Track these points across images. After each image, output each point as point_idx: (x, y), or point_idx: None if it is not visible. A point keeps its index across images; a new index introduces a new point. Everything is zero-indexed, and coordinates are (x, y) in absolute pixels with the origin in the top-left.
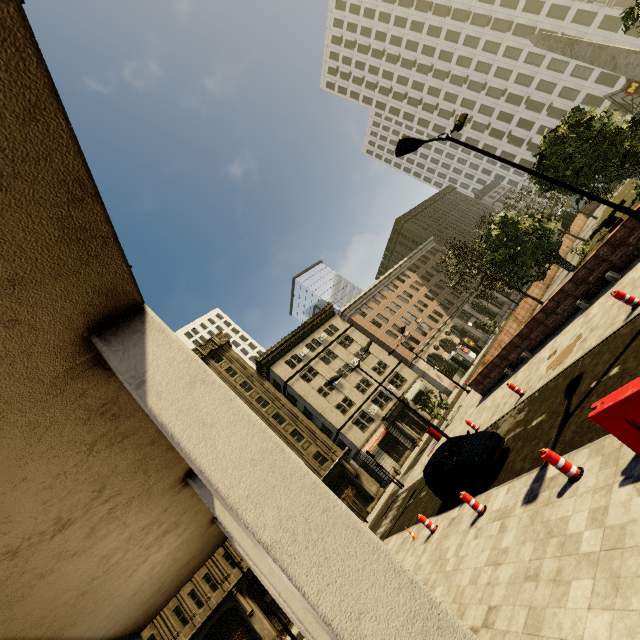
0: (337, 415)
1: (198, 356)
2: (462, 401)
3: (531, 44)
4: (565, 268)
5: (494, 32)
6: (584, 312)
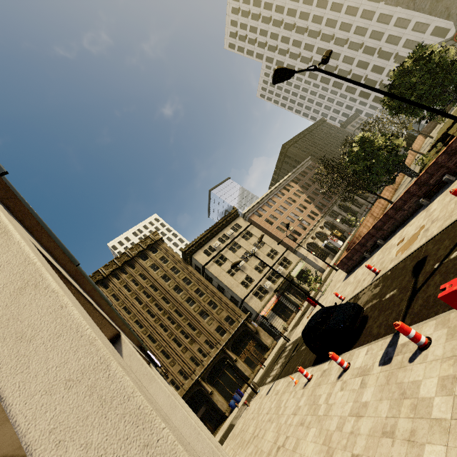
0: (241, 289)
1: (139, 249)
2: (332, 277)
3: (382, 7)
4: (409, 176)
5: None
6: (426, 208)
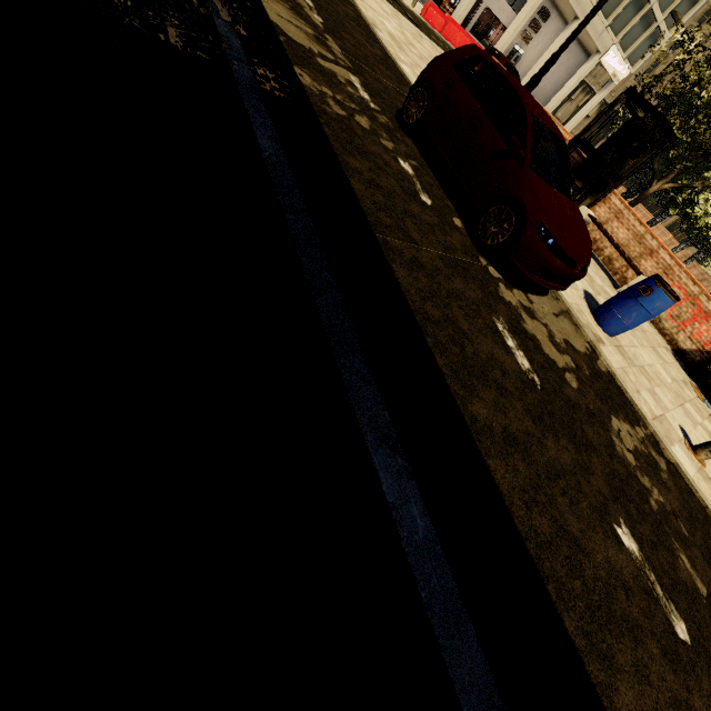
0: None
1: None
2: None
3: None
4: None
5: None
6: None
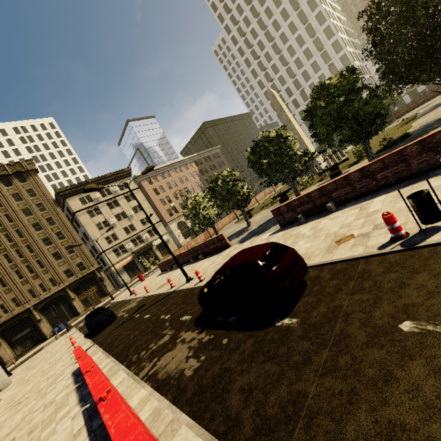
0: (104, 243)
1: (4, 172)
2: None
3: (318, 56)
4: (237, 218)
5: (306, 32)
6: (190, 264)
